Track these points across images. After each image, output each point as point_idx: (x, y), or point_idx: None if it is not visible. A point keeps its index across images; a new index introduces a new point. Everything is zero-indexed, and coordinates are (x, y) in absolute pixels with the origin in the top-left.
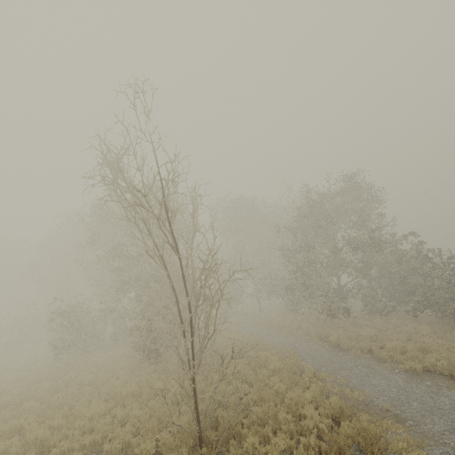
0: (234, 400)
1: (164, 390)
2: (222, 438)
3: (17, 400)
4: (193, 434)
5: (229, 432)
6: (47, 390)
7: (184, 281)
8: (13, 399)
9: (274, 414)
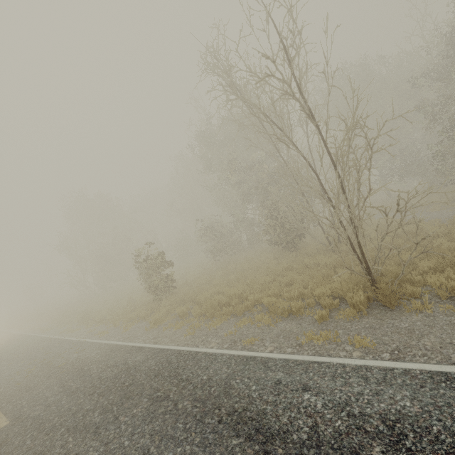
0: (395, 260)
1: (313, 265)
2: (398, 279)
3: (207, 281)
4: (361, 282)
5: (400, 278)
6: (221, 275)
7: (326, 147)
8: (204, 281)
9: (453, 263)
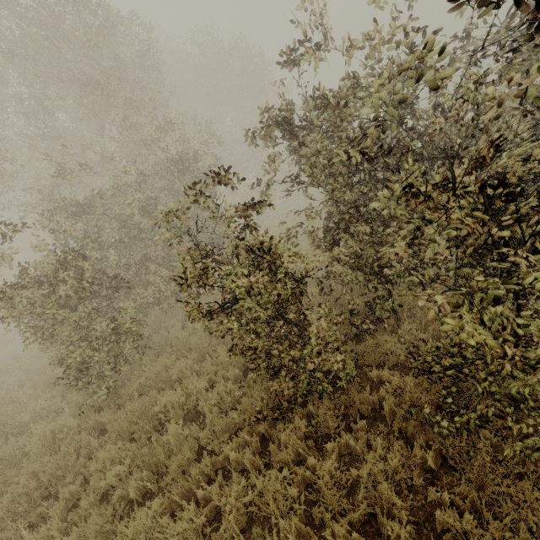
0: None
1: None
2: None
3: None
4: None
5: None
6: None
7: None
8: None
9: None
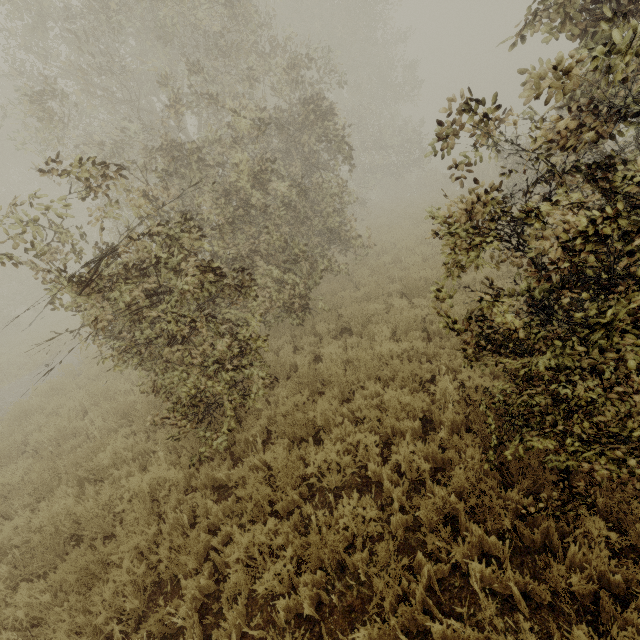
0: None
1: None
2: None
3: None
4: None
5: None
6: None
7: None
8: None
9: None
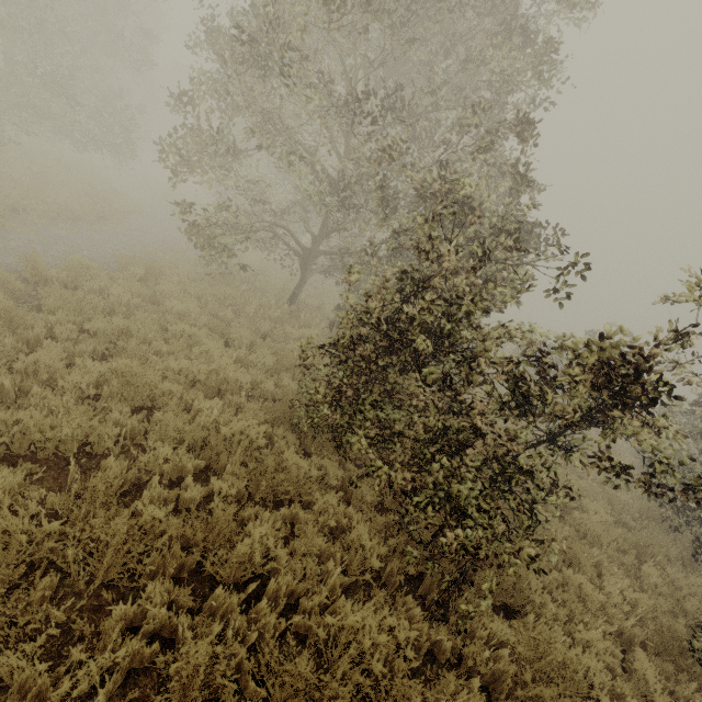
0: None
1: None
2: None
3: None
4: None
5: None
6: None
7: None
8: None
9: None
